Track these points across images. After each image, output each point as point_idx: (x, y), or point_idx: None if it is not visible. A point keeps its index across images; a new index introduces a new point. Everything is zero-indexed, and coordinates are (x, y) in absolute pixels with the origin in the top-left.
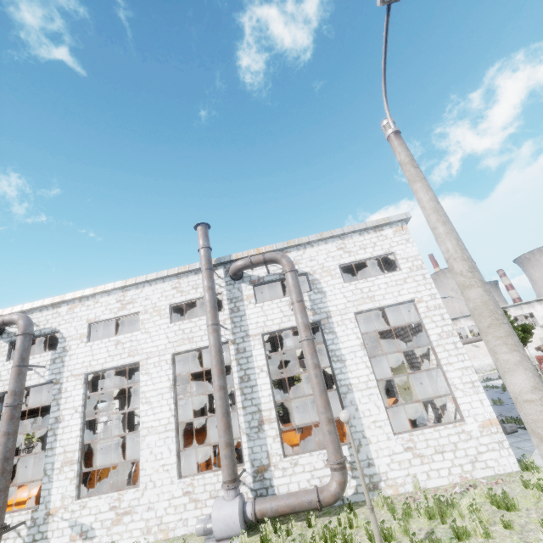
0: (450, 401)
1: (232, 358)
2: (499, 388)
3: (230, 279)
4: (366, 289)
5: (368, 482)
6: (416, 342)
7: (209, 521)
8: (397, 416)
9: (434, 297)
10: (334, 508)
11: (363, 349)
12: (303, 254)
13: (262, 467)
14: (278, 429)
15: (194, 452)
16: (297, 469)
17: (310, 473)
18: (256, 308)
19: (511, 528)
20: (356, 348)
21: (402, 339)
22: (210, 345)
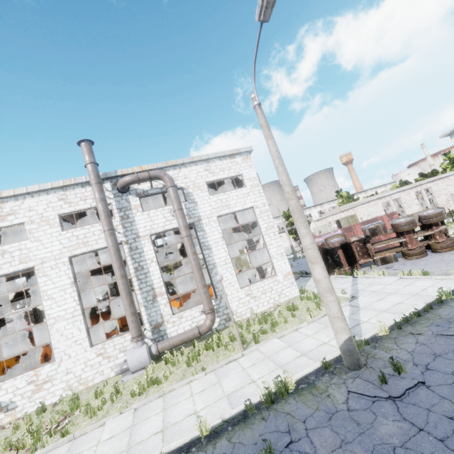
0: (269, 267)
1: (126, 255)
2: (291, 259)
3: (117, 192)
4: (225, 200)
5: (226, 317)
6: (251, 234)
7: (125, 364)
8: (241, 279)
9: (265, 205)
10: (207, 336)
11: (223, 240)
12: (179, 173)
13: (158, 324)
14: (168, 299)
15: (93, 332)
16: (182, 320)
17: (191, 320)
18: (144, 215)
19: (295, 316)
20: (219, 239)
21: (243, 233)
22: (109, 246)
